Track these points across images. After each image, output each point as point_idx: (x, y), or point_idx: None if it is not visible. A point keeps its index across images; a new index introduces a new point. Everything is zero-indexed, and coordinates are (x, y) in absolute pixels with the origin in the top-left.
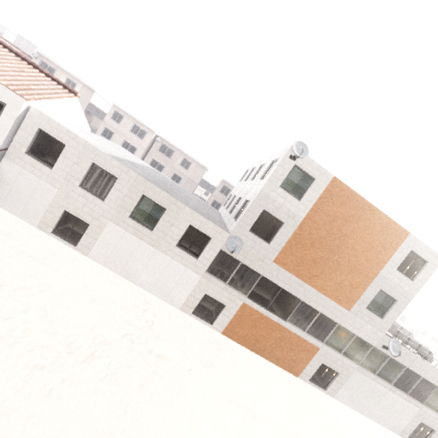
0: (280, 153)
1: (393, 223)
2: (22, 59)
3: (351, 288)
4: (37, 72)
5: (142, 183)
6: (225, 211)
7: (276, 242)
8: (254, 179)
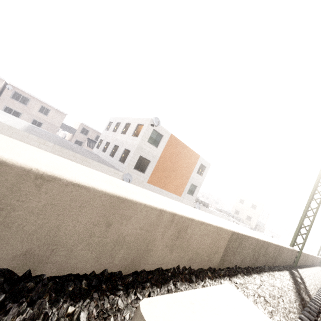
0: (143, 121)
1: (194, 152)
2: None
3: (181, 186)
4: None
5: (59, 150)
6: (103, 153)
7: (147, 172)
8: (126, 134)
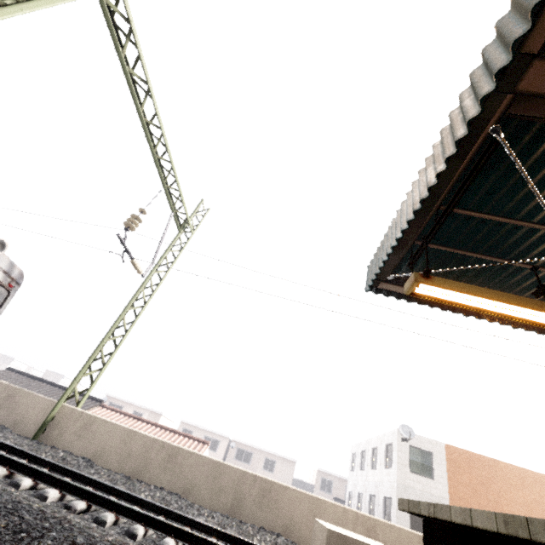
0: (389, 436)
1: (524, 470)
2: (165, 430)
3: None
4: (177, 436)
5: None
6: None
7: None
8: (377, 468)
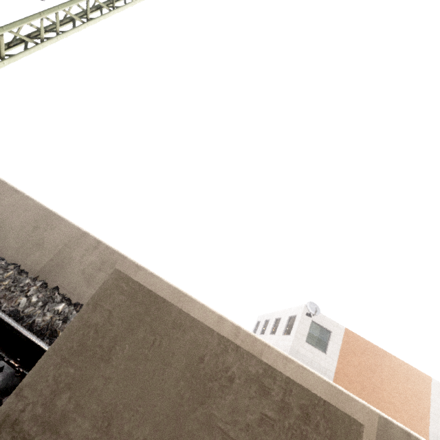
0: (295, 310)
1: (412, 368)
2: None
3: None
4: None
5: None
6: None
7: None
8: (275, 333)
